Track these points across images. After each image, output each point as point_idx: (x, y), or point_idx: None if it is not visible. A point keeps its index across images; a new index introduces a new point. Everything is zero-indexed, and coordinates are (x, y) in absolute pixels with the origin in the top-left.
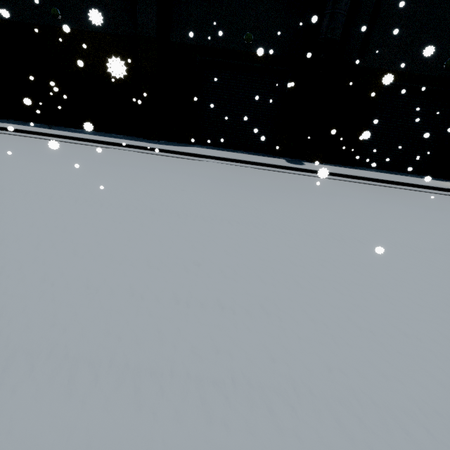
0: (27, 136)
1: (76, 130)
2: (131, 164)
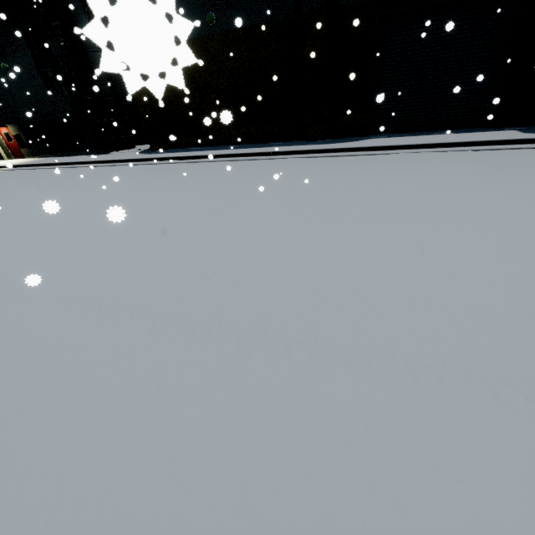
0: (198, 162)
1: (234, 146)
2: (318, 172)
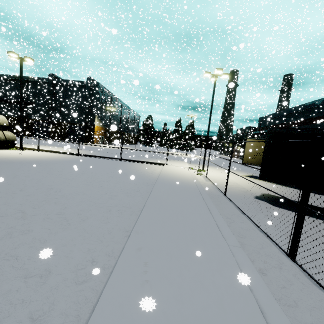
0: None
1: None
2: None
